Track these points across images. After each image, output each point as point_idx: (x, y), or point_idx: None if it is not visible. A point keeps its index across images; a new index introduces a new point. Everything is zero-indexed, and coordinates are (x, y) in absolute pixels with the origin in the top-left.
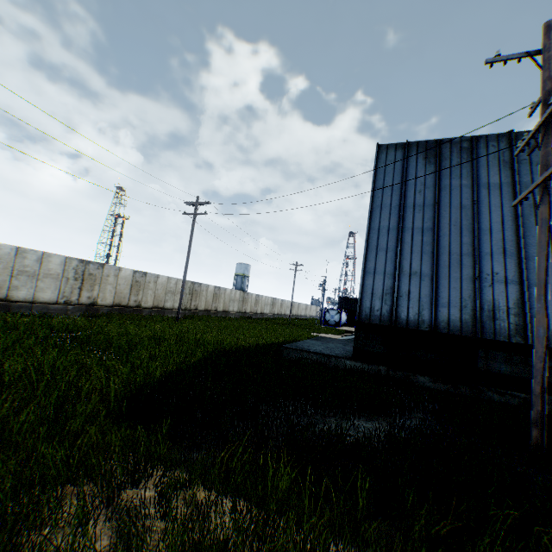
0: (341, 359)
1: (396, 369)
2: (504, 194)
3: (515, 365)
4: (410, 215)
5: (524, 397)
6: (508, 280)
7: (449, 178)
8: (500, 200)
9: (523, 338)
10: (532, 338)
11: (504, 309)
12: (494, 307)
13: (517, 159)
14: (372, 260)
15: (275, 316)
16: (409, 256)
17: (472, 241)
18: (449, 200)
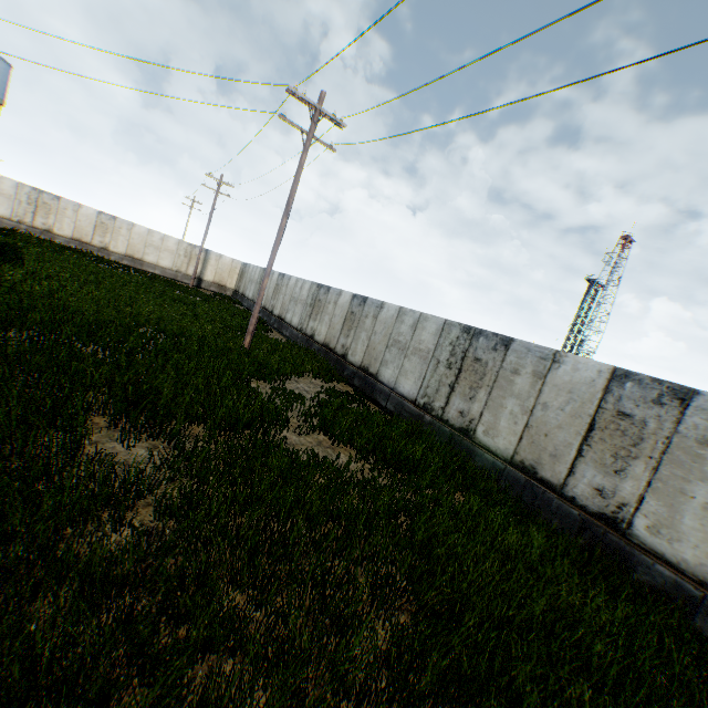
0: None
1: None
2: None
3: None
4: None
5: None
6: None
7: None
8: None
9: None
10: None
11: None
12: None
13: None
14: None
15: None
16: None
17: None
18: None
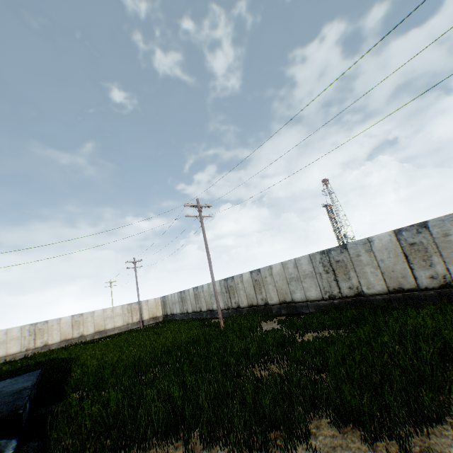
0: None
1: None
2: None
3: None
4: None
5: None
6: None
7: None
8: None
9: None
10: None
11: None
12: None
13: None
14: None
15: None
16: None
17: None
18: None
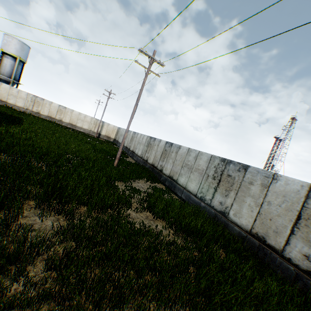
0: None
1: None
2: None
3: None
4: None
5: None
6: None
7: None
8: None
9: None
10: None
11: None
12: None
13: None
14: None
15: None
16: None
17: None
18: None
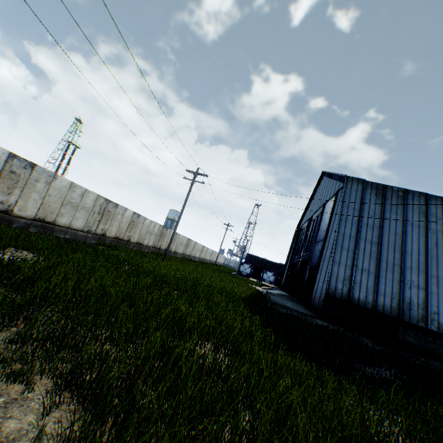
0: (314, 318)
1: (349, 331)
2: (420, 232)
3: (418, 339)
4: (364, 230)
5: (423, 360)
6: (419, 287)
7: (389, 212)
8: (418, 235)
9: (425, 324)
10: (429, 325)
11: (415, 304)
12: (410, 302)
13: (428, 212)
14: (338, 255)
15: (201, 259)
16: (362, 257)
17: (400, 257)
18: (388, 227)
